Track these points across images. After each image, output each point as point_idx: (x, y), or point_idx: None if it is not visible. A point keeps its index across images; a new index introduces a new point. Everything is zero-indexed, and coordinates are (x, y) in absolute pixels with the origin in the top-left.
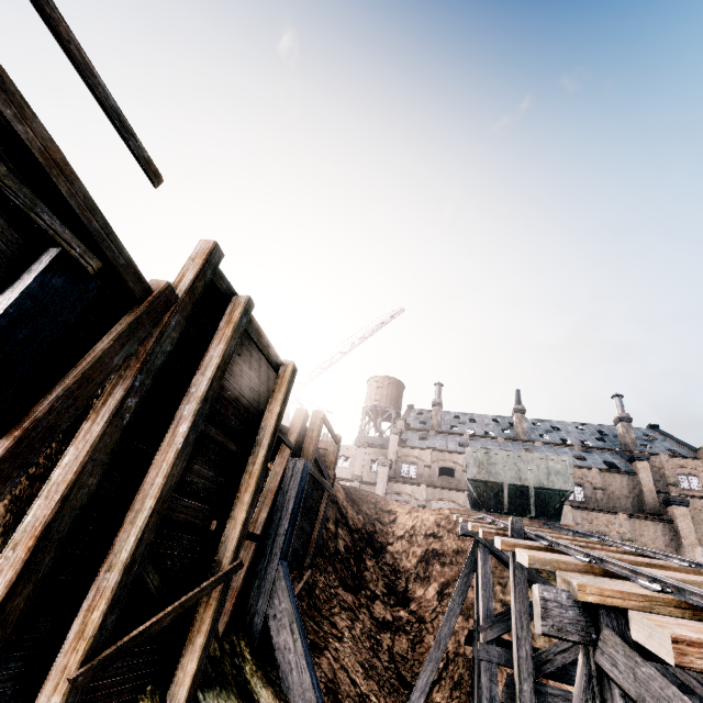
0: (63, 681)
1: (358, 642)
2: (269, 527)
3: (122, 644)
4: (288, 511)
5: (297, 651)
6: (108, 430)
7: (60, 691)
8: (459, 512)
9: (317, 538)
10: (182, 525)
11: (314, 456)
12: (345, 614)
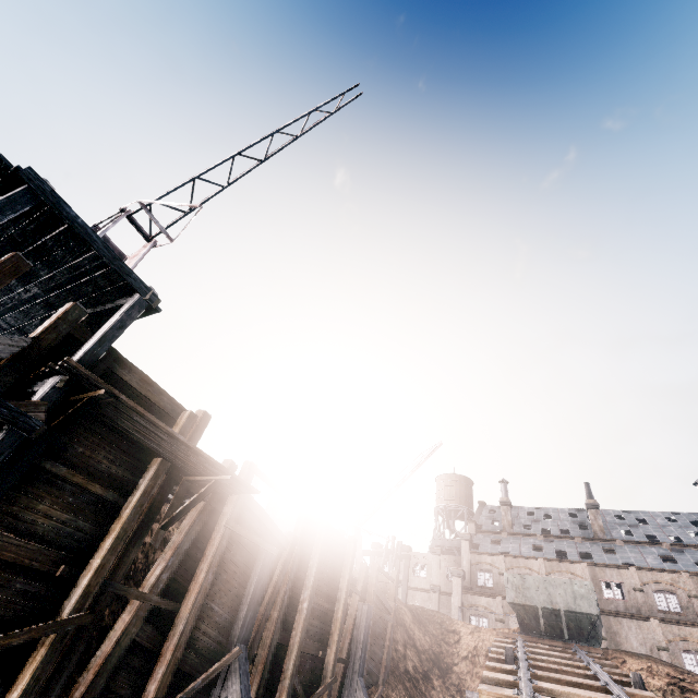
0: None
1: None
2: (350, 653)
3: None
4: (360, 641)
5: None
6: (280, 612)
7: None
8: (504, 634)
9: (387, 660)
10: (306, 654)
11: (375, 598)
12: None
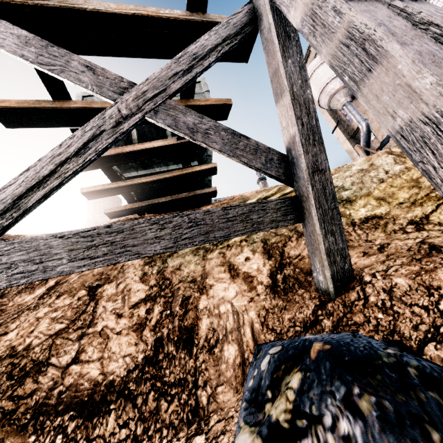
0: None
1: None
2: None
3: None
4: None
5: None
6: None
7: None
8: None
9: None
10: None
11: None
12: None
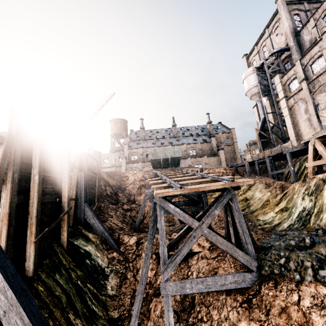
0: (32, 243)
1: (118, 216)
2: (78, 195)
3: (44, 233)
4: (83, 189)
5: (97, 223)
6: (13, 185)
7: (33, 245)
8: (147, 171)
9: (98, 193)
10: (47, 203)
11: (88, 168)
12: (113, 211)
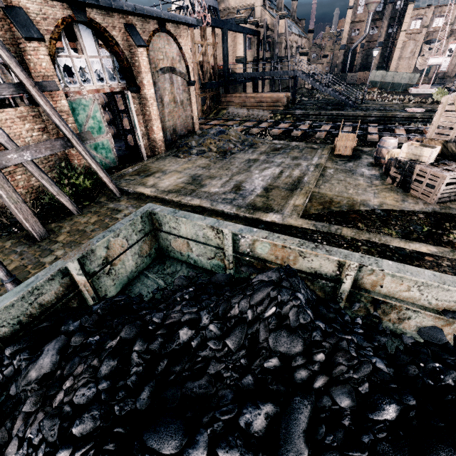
0: None
1: None
2: None
3: None
4: None
5: None
6: None
7: None
8: None
9: None
10: None
11: None
12: None
